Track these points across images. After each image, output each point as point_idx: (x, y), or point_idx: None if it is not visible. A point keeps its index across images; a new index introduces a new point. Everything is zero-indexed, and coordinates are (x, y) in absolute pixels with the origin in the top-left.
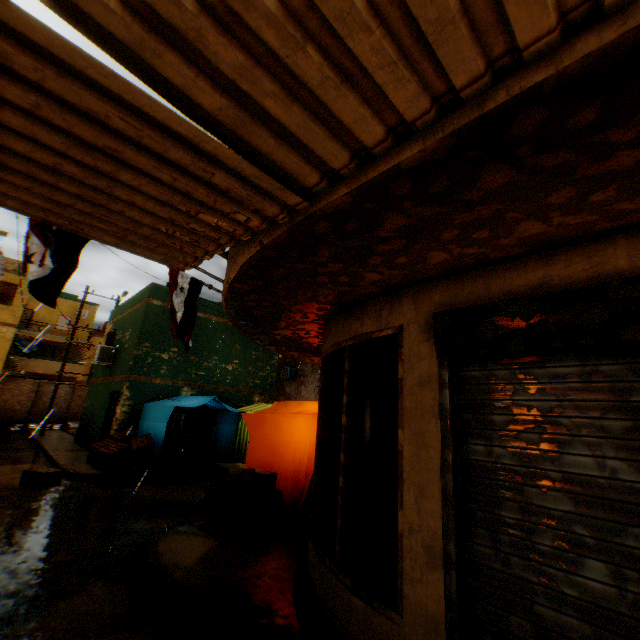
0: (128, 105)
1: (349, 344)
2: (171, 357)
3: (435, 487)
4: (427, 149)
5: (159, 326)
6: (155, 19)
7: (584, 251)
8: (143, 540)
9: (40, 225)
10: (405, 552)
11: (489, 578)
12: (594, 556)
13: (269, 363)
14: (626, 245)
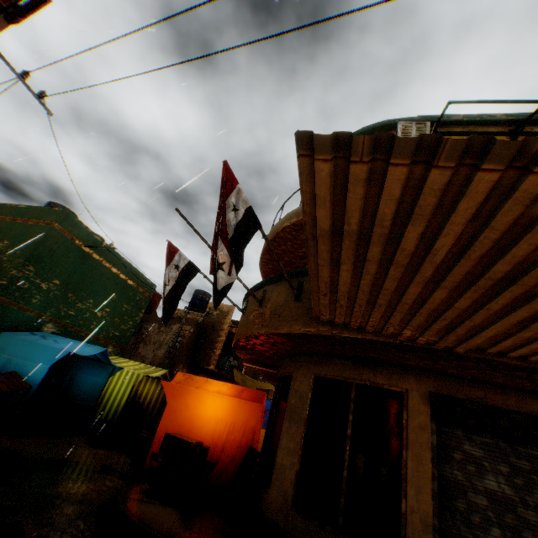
0: (481, 323)
1: (358, 382)
2: (51, 288)
3: (428, 487)
4: (519, 364)
5: (53, 253)
6: (524, 320)
7: (499, 391)
8: (92, 507)
9: (226, 239)
10: (408, 522)
11: (449, 536)
12: (495, 525)
13: (133, 319)
14: (513, 396)
